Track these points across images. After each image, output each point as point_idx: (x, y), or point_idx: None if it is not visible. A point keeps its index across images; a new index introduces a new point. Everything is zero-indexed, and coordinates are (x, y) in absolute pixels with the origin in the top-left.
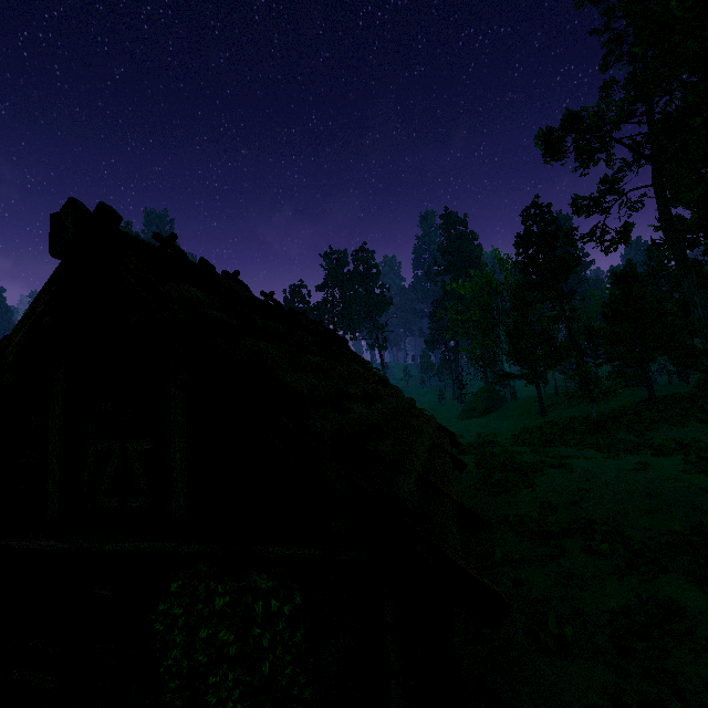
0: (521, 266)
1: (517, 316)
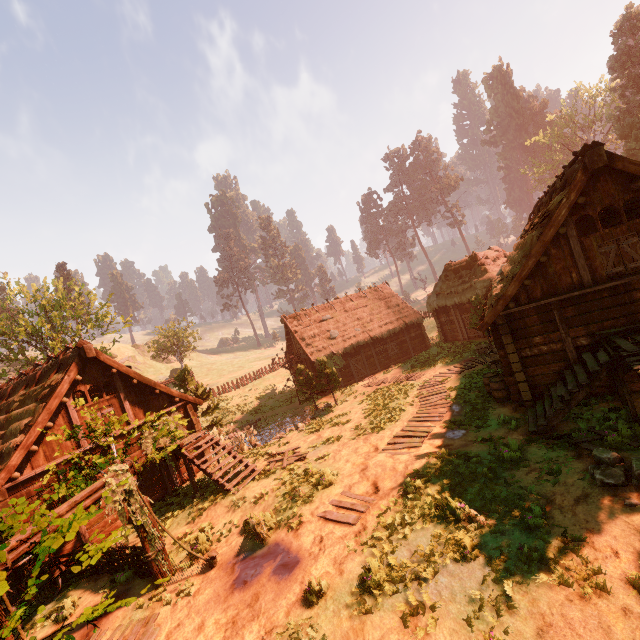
0: (619, 90)
1: (625, 144)
